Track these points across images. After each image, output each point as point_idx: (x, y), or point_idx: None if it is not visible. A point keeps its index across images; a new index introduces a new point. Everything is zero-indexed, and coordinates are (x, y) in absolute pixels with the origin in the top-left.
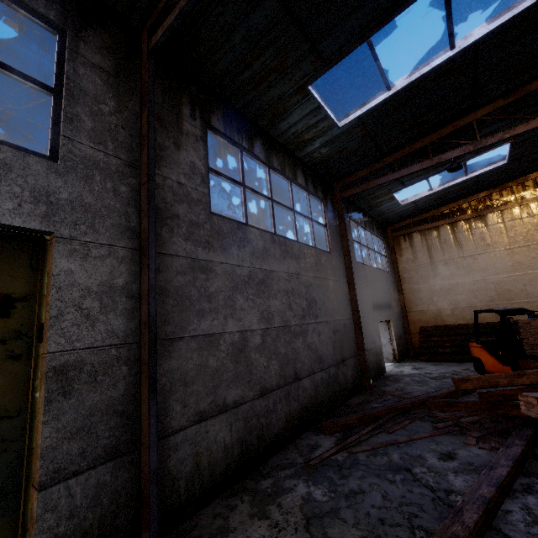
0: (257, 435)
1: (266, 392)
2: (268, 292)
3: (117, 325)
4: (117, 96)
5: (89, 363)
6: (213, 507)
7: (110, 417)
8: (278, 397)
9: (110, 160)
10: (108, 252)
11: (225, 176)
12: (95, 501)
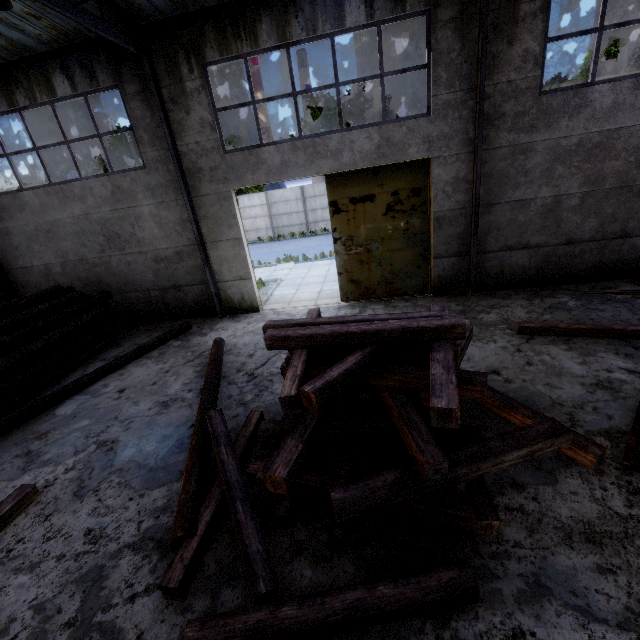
0: (555, 268)
1: (572, 243)
2: (604, 155)
3: (460, 198)
4: (461, 35)
5: (448, 216)
6: (508, 291)
7: (457, 240)
8: (588, 248)
9: (457, 95)
10: (456, 159)
11: (570, 36)
12: (451, 269)
